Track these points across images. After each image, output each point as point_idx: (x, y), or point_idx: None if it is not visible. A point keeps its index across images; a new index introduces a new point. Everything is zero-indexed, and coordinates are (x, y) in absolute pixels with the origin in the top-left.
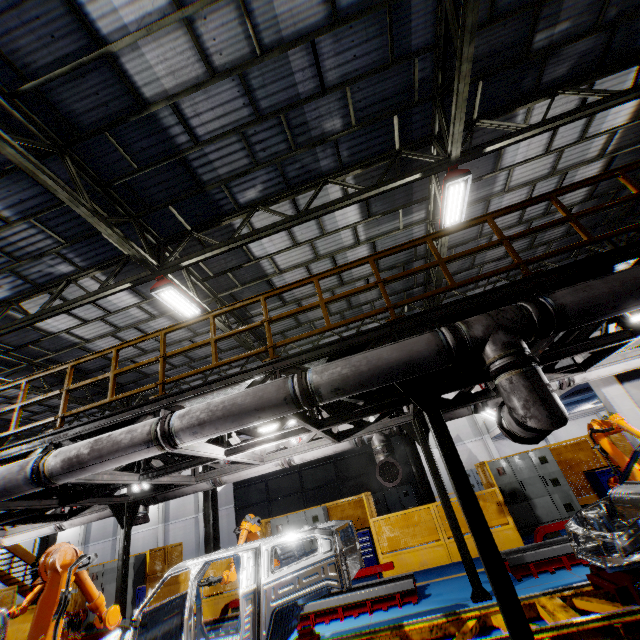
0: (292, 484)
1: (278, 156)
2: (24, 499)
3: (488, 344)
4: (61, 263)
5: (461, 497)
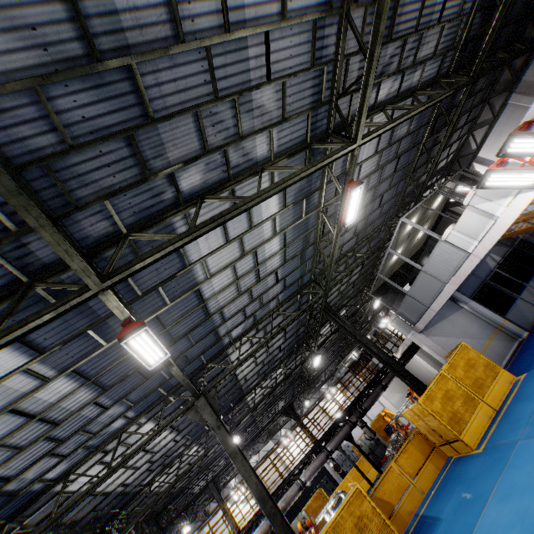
0: None
1: (265, 370)
2: None
3: (358, 422)
4: (181, 448)
5: (368, 459)
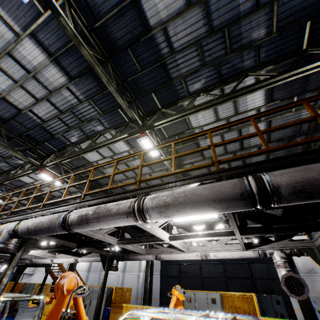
0: (195, 271)
1: (218, 59)
2: (61, 238)
3: None
4: (98, 125)
5: None
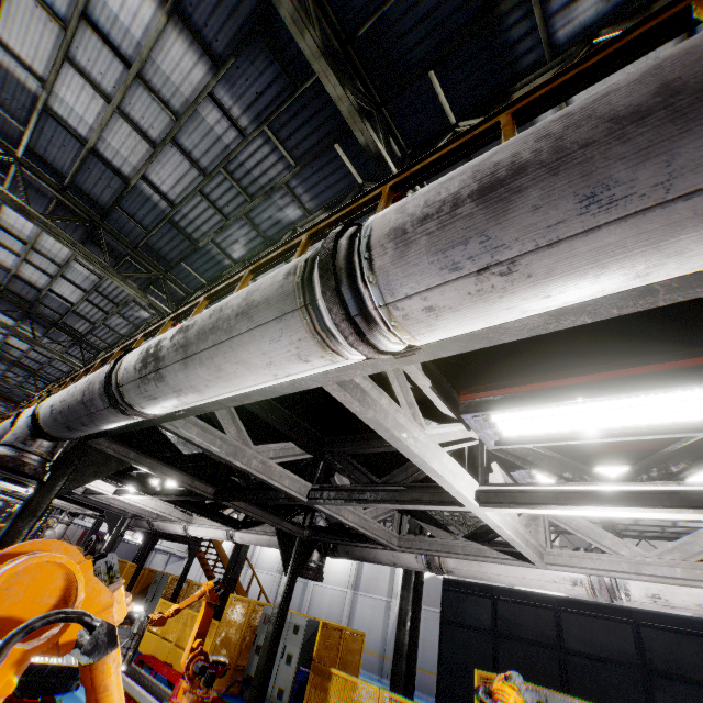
0: (540, 626)
1: None
2: (174, 467)
3: None
4: (289, 204)
5: None
